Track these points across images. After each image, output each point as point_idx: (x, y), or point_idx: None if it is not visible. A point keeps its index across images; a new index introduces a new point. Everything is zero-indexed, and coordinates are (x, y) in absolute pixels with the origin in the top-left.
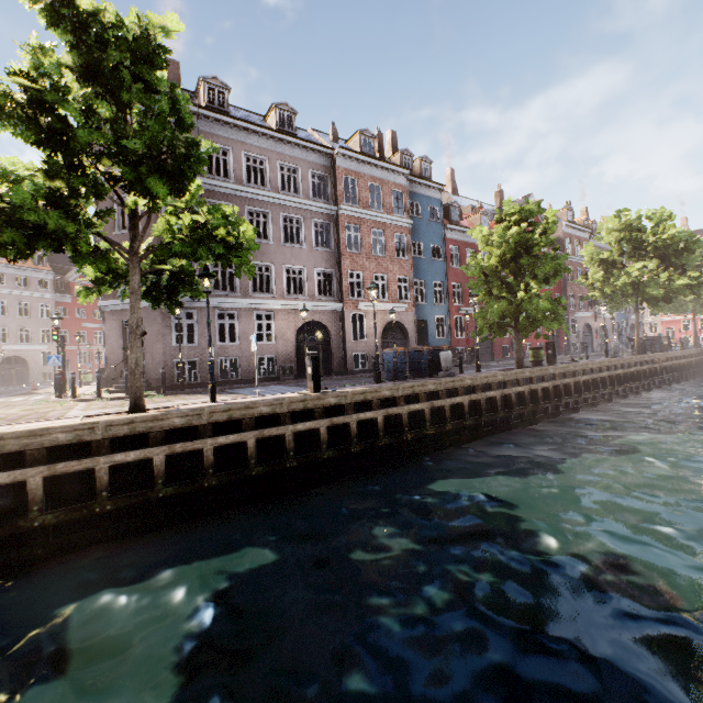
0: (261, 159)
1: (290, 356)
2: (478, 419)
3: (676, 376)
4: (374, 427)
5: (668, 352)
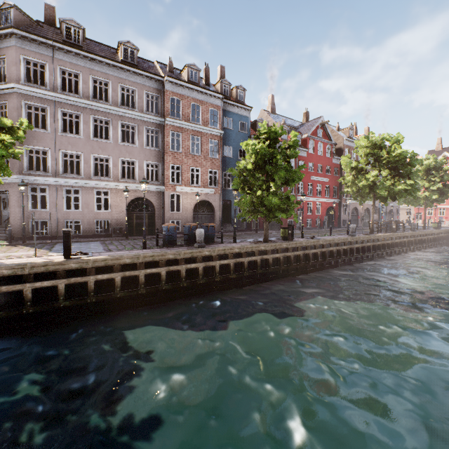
0: (106, 82)
1: (121, 220)
2: (211, 279)
3: (398, 249)
4: (114, 284)
5: (393, 233)
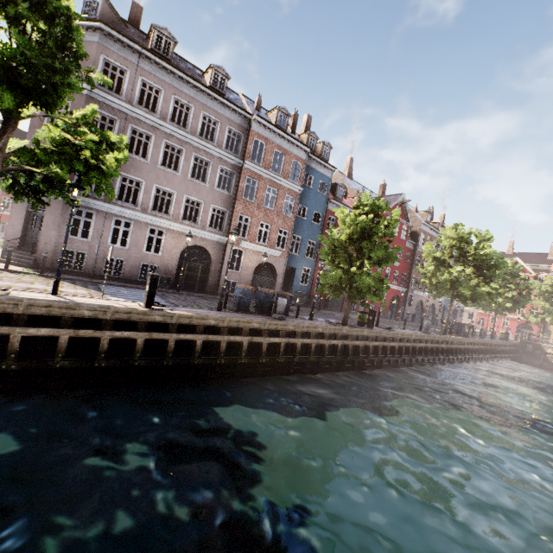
0: (189, 106)
1: (171, 269)
2: (291, 358)
3: (467, 357)
4: (193, 347)
5: (466, 338)
